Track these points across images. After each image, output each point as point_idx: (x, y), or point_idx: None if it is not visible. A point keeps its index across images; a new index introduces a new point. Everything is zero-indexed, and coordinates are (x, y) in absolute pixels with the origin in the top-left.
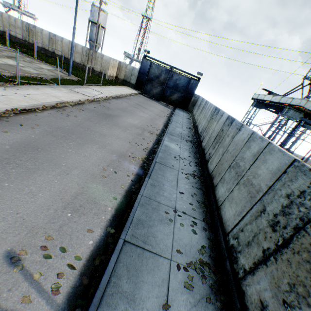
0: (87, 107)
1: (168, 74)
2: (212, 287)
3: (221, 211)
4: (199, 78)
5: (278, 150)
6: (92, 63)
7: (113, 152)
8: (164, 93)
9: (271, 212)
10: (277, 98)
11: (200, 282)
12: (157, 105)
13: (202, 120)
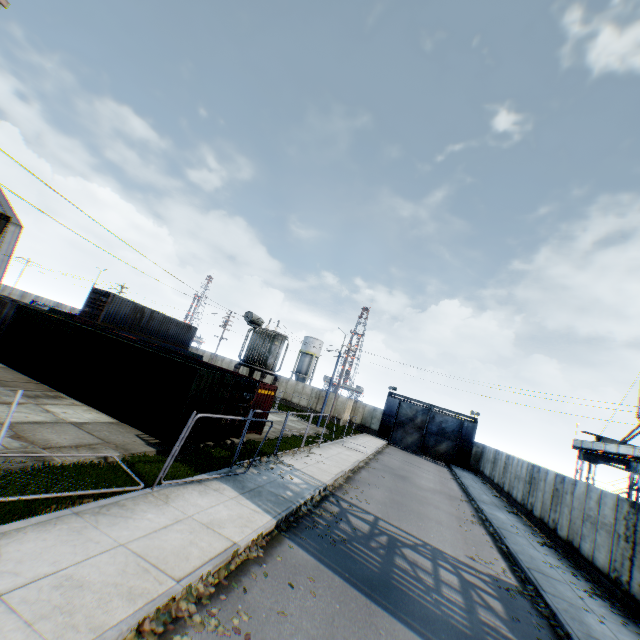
0: (376, 466)
1: (427, 414)
2: (611, 604)
3: (594, 562)
4: (475, 419)
5: (607, 492)
6: (332, 408)
7: (450, 513)
8: (424, 441)
9: (621, 532)
10: (612, 447)
11: (600, 600)
12: (425, 462)
13: (514, 482)
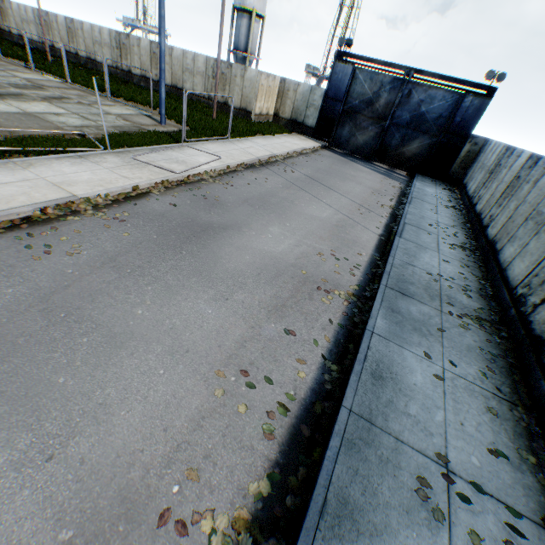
0: (147, 208)
1: (399, 90)
2: None
3: None
4: (491, 90)
5: None
6: (216, 90)
7: (84, 490)
8: (383, 140)
9: None
10: None
11: None
12: (363, 174)
13: (522, 230)
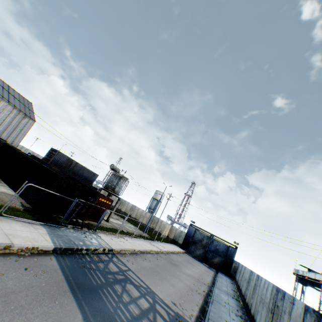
0: (162, 256)
1: (209, 239)
2: None
3: None
4: (236, 246)
5: (270, 282)
6: (156, 226)
7: (187, 285)
8: (206, 254)
9: (270, 306)
10: (312, 274)
11: None
12: (201, 265)
13: (243, 282)
